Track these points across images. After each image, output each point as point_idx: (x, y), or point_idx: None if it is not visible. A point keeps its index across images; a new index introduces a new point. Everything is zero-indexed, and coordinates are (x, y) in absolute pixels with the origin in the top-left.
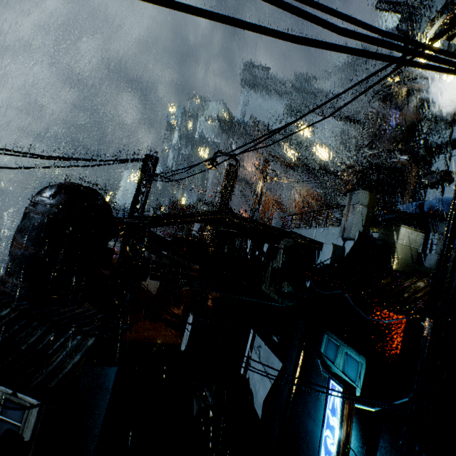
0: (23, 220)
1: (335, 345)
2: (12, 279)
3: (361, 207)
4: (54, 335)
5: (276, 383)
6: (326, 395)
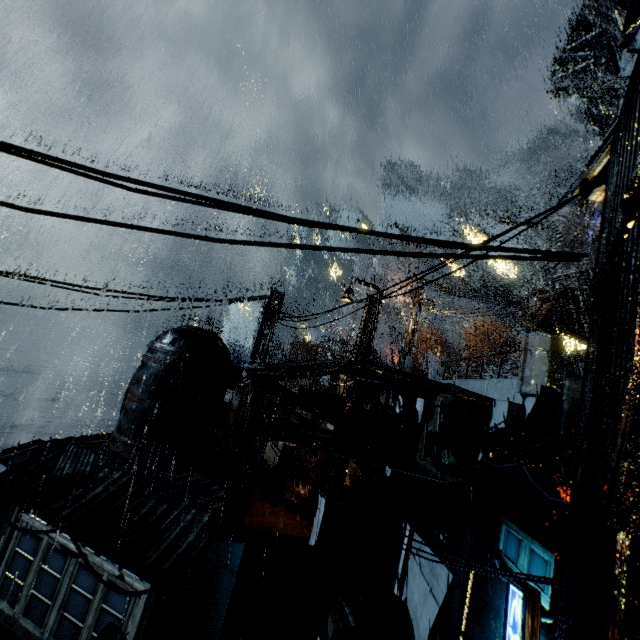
0: (141, 369)
1: (517, 538)
2: (124, 437)
3: (541, 353)
4: (167, 506)
5: (446, 605)
6: (506, 606)
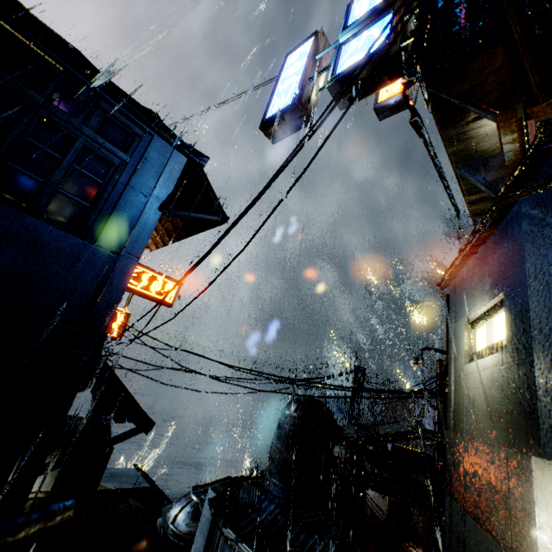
0: (279, 429)
1: None
2: (273, 478)
3: None
4: (305, 535)
5: None
6: None
